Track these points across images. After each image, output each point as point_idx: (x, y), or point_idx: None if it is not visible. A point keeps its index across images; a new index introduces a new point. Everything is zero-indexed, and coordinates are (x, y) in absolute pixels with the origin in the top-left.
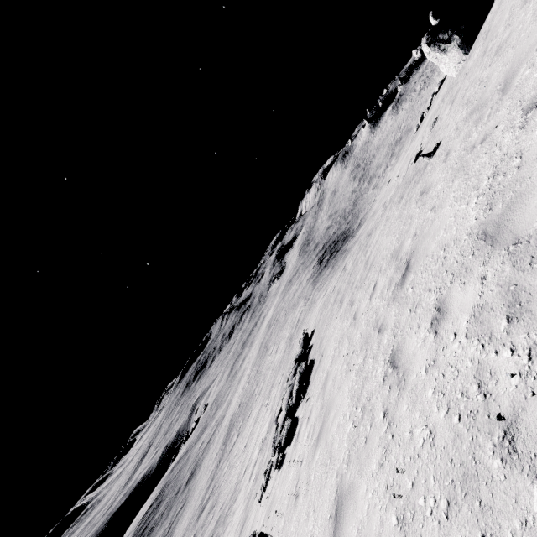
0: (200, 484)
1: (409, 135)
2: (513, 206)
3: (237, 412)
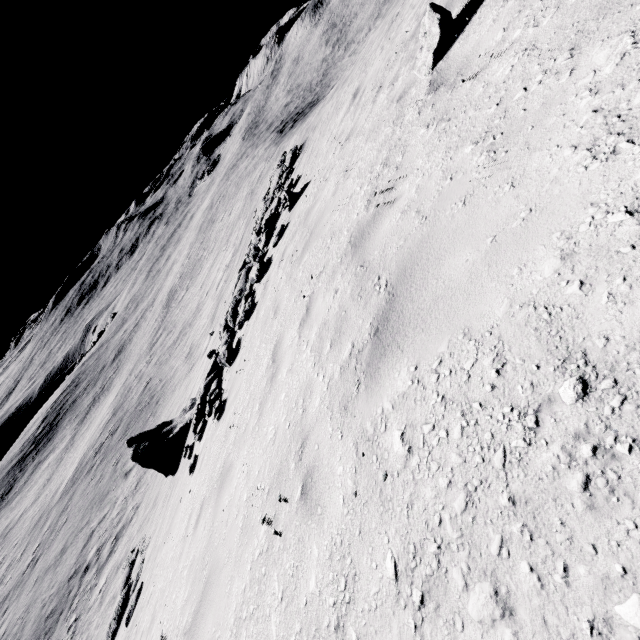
0: (139, 346)
1: None
2: None
3: (179, 282)
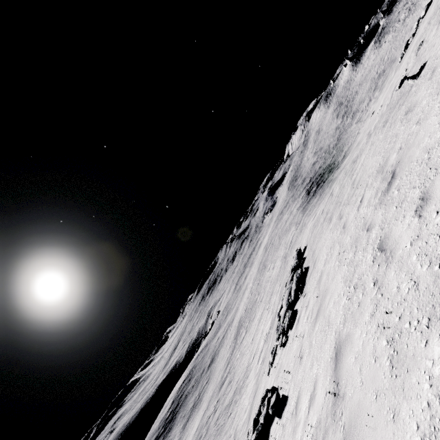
0: (219, 367)
1: (393, 66)
2: None
3: (244, 315)
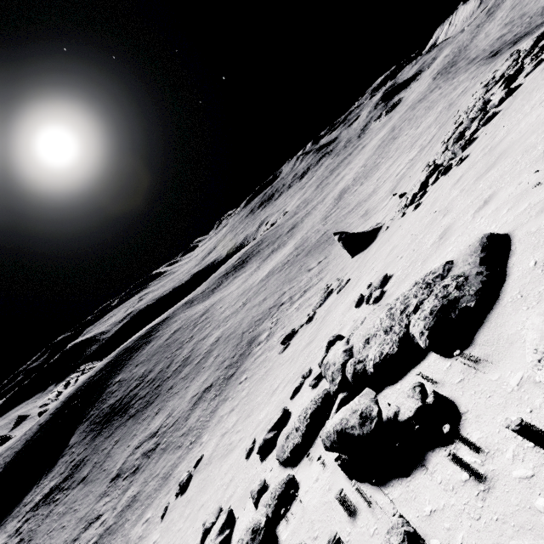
0: (310, 222)
1: None
2: None
3: (352, 183)
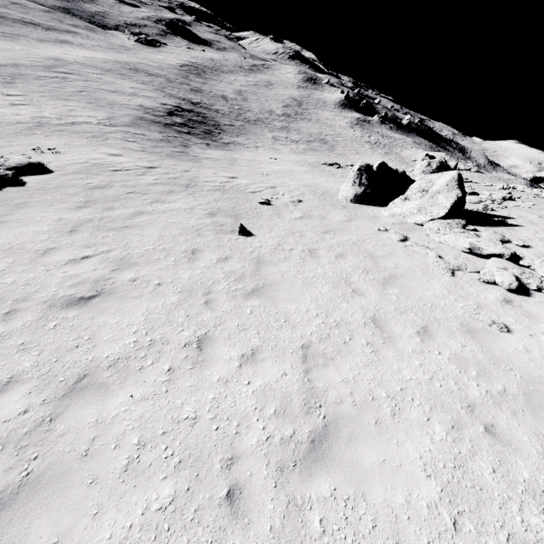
0: None
1: (325, 153)
2: (97, 391)
3: None
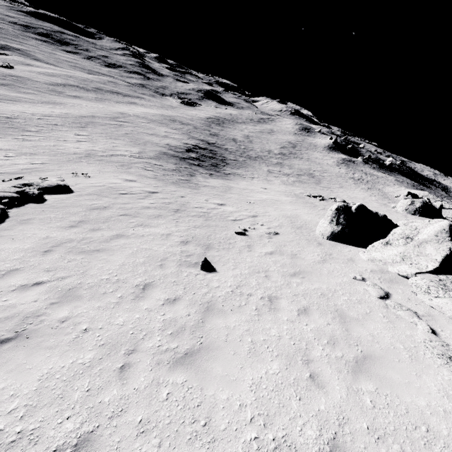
0: None
1: (312, 186)
2: None
3: None
